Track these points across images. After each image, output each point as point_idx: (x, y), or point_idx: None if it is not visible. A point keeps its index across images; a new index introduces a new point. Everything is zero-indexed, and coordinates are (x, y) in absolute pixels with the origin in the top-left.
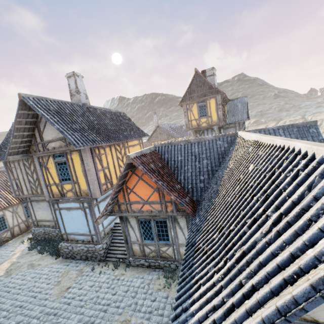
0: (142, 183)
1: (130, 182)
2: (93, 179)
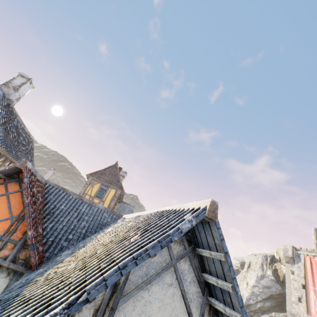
0: (3, 201)
1: None
2: None
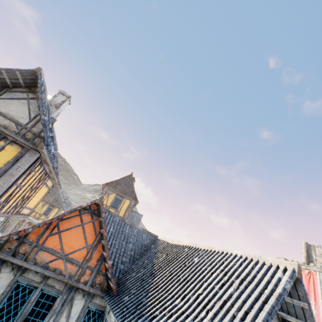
0: (79, 231)
1: (67, 222)
2: (3, 189)
